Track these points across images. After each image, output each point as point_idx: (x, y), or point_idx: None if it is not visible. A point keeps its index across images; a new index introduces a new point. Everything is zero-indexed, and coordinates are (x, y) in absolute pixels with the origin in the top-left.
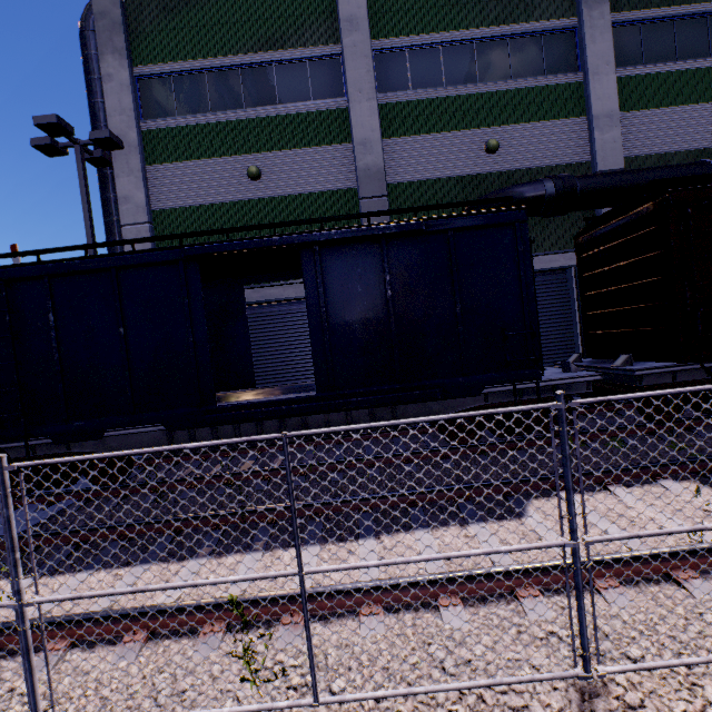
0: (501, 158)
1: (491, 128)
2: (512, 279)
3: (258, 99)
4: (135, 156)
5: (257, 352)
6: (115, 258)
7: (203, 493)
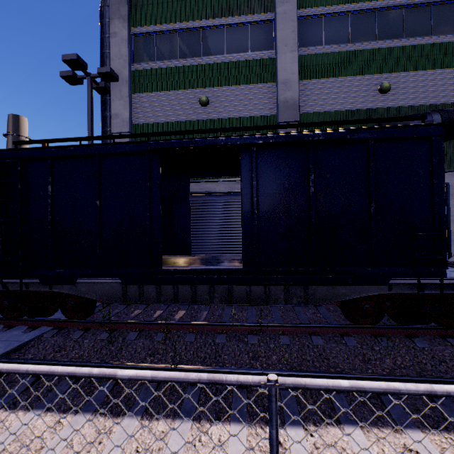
0: (390, 97)
1: (384, 74)
2: (424, 186)
3: (212, 51)
4: (125, 87)
5: (193, 227)
6: (99, 147)
7: (144, 337)
